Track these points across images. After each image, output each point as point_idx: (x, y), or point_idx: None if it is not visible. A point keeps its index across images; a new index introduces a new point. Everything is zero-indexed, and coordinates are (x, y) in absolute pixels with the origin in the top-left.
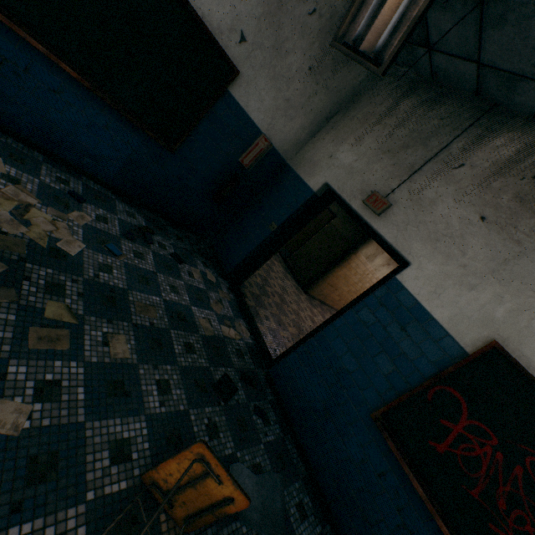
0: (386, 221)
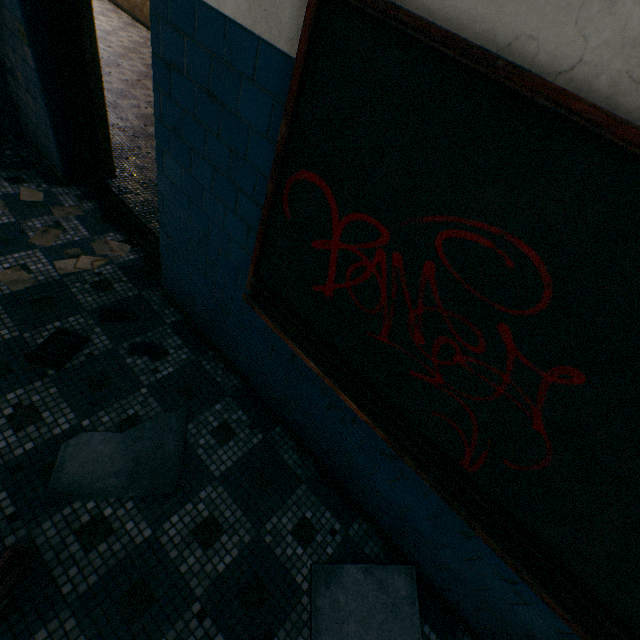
0: None
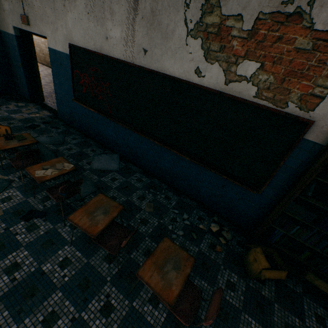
0: (32, 25)
